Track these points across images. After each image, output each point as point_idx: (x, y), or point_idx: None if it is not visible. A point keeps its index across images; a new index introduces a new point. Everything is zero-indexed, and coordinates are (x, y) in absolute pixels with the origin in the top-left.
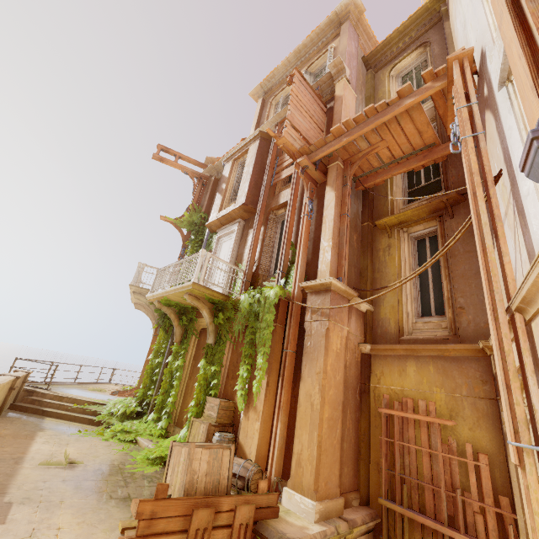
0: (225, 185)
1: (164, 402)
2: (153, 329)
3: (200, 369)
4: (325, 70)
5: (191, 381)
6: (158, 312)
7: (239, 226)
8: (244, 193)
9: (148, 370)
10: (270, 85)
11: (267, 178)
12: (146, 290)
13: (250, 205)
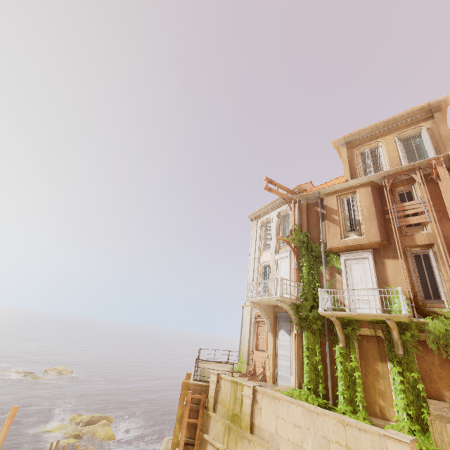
0: (337, 217)
1: (351, 396)
2: (266, 323)
3: (376, 369)
4: (413, 139)
5: (368, 378)
6: (296, 315)
7: (372, 254)
8: (375, 230)
9: (310, 366)
10: (352, 138)
11: (395, 222)
12: (289, 299)
13: (385, 241)
